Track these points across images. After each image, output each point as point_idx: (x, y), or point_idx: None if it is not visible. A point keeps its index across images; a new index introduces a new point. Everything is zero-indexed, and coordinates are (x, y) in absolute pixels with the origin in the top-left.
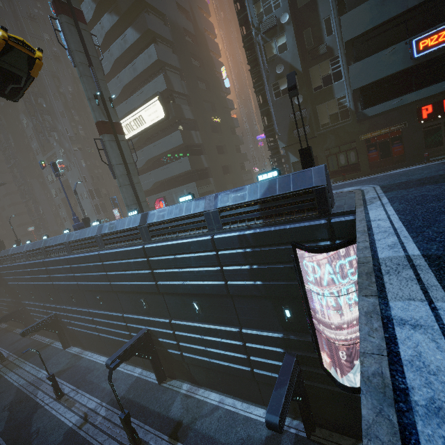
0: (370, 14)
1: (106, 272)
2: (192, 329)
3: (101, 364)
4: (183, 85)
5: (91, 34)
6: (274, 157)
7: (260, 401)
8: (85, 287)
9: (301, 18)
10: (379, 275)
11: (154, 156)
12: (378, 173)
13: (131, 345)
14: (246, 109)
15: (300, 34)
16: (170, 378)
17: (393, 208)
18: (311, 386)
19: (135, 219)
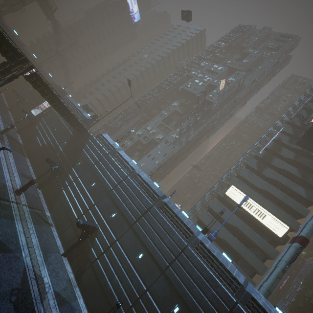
0: None
1: None
2: None
3: None
4: None
5: None
6: None
7: None
8: (175, 281)
9: None
10: None
11: (244, 232)
12: None
13: None
14: None
15: None
16: None
17: None
18: None
19: None
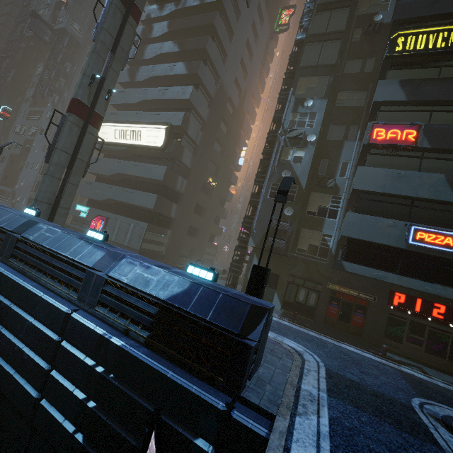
0: (384, 180)
1: None
2: None
3: None
4: (199, 135)
5: (137, 34)
6: (239, 250)
7: None
8: None
9: (325, 148)
10: None
11: (127, 173)
12: (330, 336)
13: None
14: (247, 193)
15: (318, 159)
16: None
17: None
18: None
19: (16, 219)
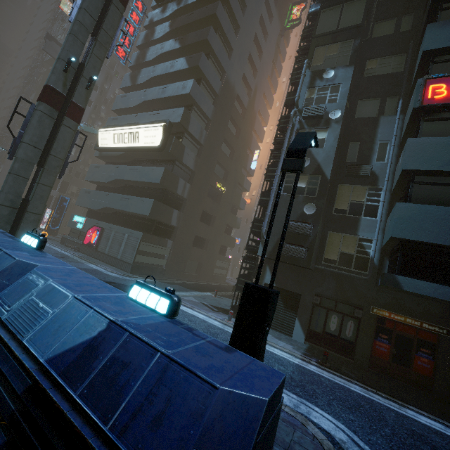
0: None
1: None
2: None
3: None
4: (203, 134)
5: (125, 19)
6: (247, 261)
7: None
8: None
9: (353, 128)
10: None
11: (124, 178)
12: (384, 393)
13: None
14: None
15: (345, 143)
16: None
17: None
18: None
19: None
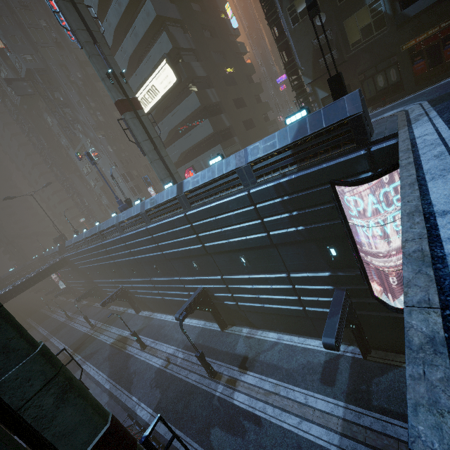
0: None
1: (157, 244)
2: (243, 281)
3: (169, 321)
4: (189, 39)
5: (87, 6)
6: (300, 97)
7: (315, 334)
8: (142, 260)
9: None
10: (423, 183)
11: (174, 126)
12: (426, 87)
13: (192, 301)
14: (260, 49)
15: None
16: (230, 325)
17: (442, 119)
18: (363, 315)
19: (172, 190)
